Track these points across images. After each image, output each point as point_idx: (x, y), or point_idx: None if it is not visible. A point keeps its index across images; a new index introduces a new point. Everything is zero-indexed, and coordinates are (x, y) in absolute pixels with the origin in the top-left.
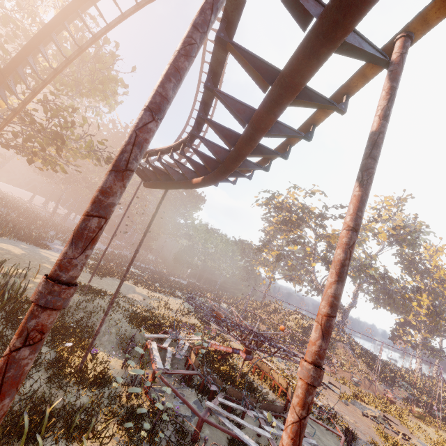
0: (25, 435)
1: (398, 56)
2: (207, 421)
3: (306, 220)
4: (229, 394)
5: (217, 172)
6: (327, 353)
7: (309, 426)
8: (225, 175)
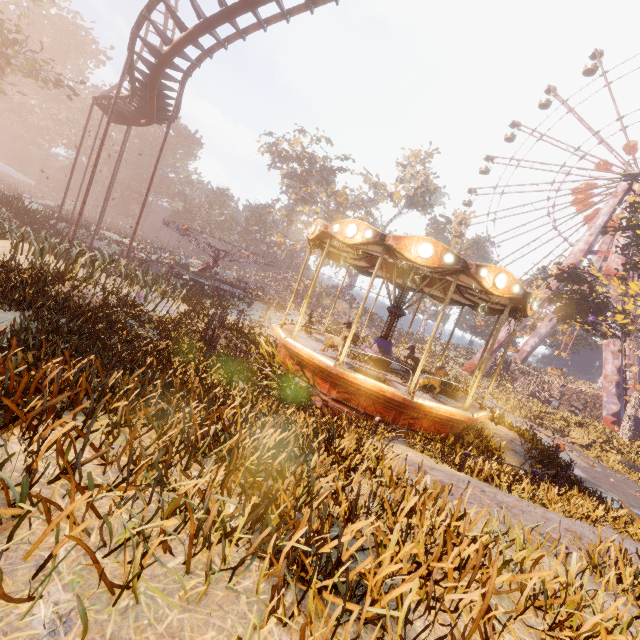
0: (76, 249)
1: (179, 91)
2: (174, 271)
3: (312, 174)
4: (195, 273)
5: (149, 119)
6: (324, 307)
7: (256, 303)
8: (153, 121)
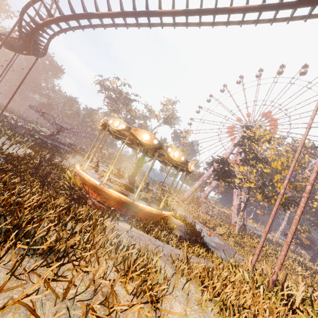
0: None
1: (46, 43)
2: (30, 133)
3: (120, 99)
4: (44, 136)
5: (28, 52)
6: (118, 164)
7: (78, 156)
8: (30, 53)
